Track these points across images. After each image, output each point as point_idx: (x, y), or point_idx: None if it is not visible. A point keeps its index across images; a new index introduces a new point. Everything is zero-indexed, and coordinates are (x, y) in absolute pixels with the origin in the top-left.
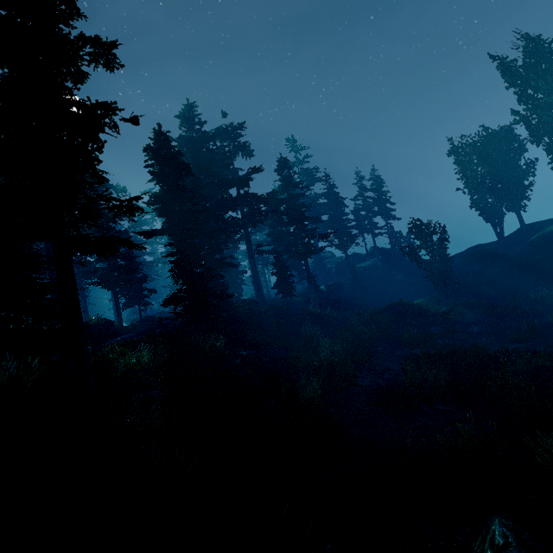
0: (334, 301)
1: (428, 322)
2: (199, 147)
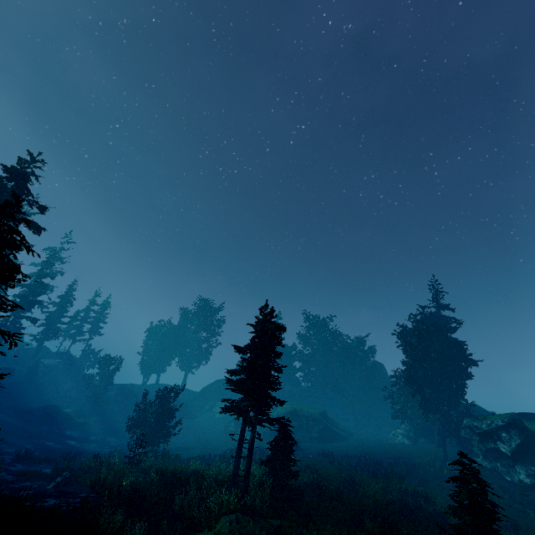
0: None
1: (67, 427)
2: None
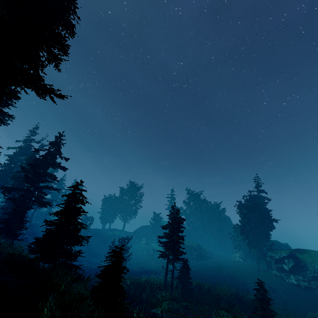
0: (35, 233)
1: None
2: (29, 142)
